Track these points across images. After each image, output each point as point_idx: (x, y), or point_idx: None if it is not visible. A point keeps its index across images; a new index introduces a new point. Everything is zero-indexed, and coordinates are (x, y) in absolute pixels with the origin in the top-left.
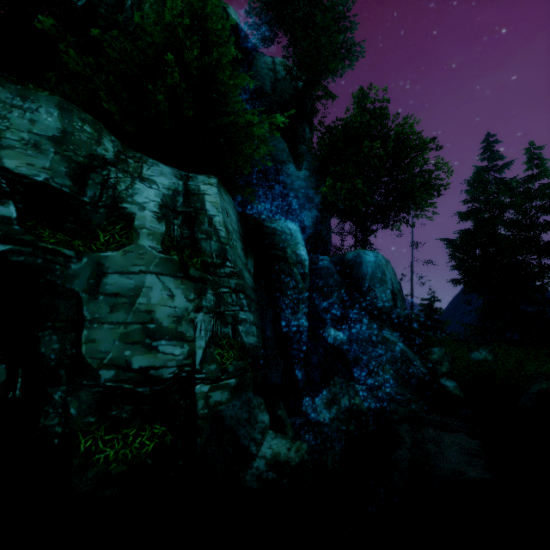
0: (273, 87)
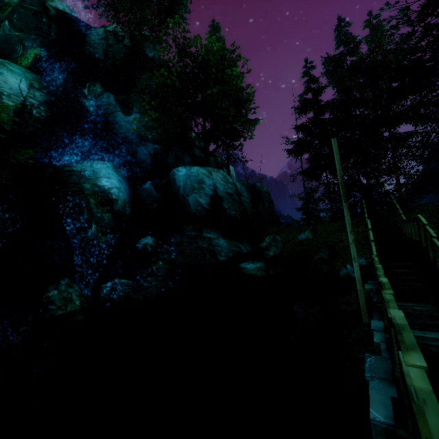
0: (105, 52)
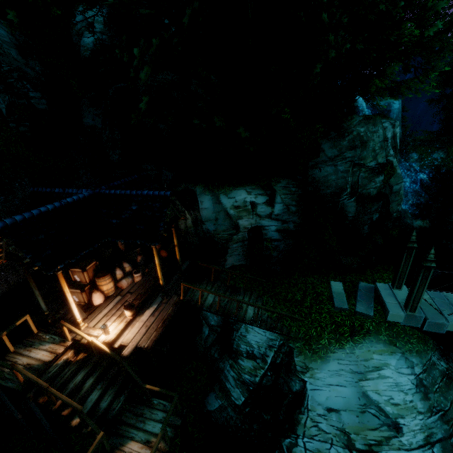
0: None
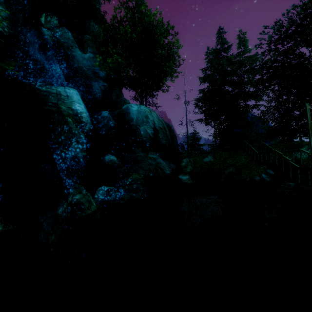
0: None
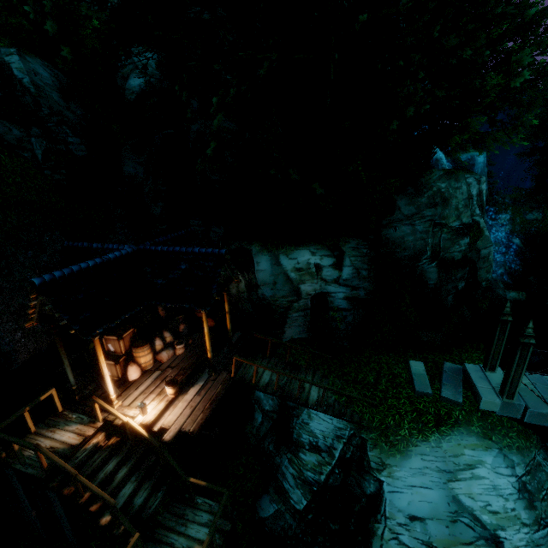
0: None
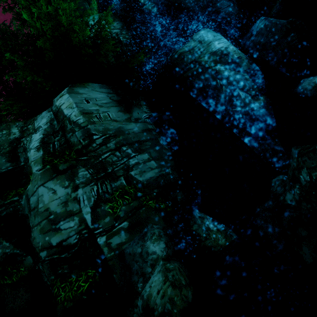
0: None
